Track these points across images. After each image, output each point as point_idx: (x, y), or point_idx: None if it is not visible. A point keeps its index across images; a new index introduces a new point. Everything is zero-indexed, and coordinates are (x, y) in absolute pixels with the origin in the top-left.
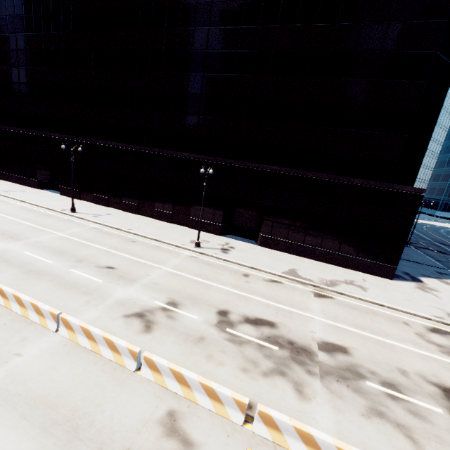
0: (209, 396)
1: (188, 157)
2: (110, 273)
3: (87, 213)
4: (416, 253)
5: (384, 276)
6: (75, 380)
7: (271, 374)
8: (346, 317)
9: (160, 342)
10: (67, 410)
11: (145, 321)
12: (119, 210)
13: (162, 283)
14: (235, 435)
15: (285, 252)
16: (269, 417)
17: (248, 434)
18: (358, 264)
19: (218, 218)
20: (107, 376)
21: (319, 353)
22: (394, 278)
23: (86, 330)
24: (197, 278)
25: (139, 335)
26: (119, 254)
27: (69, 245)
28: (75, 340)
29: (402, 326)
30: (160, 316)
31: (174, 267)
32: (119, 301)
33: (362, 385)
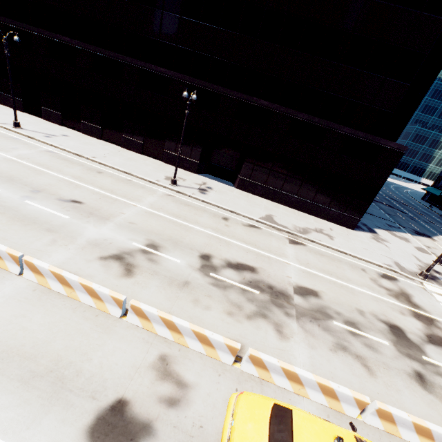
0: (201, 341)
1: (164, 74)
2: (76, 209)
3: (36, 131)
4: (372, 206)
5: (347, 226)
6: (53, 329)
7: (254, 317)
8: (316, 263)
9: (144, 286)
10: (48, 361)
11: (125, 264)
12: (77, 132)
13: (138, 223)
14: (225, 374)
15: (262, 197)
16: (259, 359)
17: (237, 372)
18: (328, 213)
19: (196, 154)
20: (90, 323)
21: (295, 296)
22: (355, 228)
23: (58, 275)
24: (176, 219)
25: (120, 279)
26: (84, 187)
27: (18, 170)
28: (46, 285)
29: (360, 272)
30: (141, 259)
31: (150, 206)
32: (92, 242)
33: (330, 324)
